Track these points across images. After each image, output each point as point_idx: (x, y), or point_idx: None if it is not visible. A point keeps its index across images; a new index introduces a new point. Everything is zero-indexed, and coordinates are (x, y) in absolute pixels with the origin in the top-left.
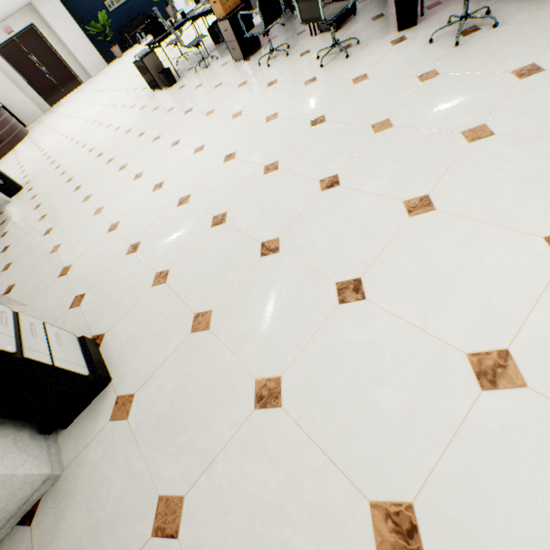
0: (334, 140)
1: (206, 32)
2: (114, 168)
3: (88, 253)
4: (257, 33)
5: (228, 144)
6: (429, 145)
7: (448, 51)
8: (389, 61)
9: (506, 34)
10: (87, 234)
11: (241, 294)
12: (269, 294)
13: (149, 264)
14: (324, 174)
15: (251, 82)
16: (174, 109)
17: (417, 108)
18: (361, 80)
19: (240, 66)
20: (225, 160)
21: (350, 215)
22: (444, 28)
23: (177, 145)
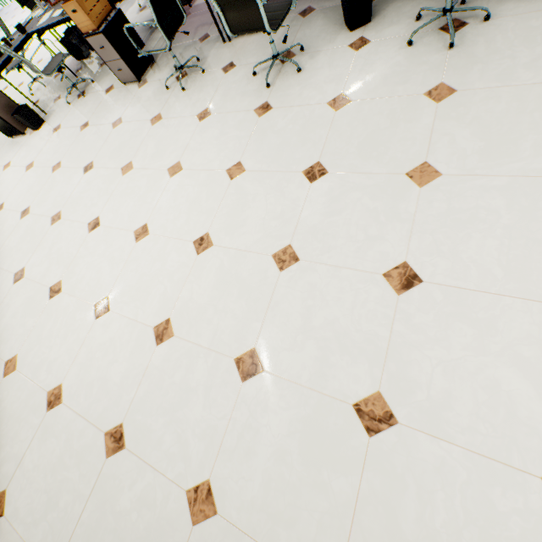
0: (362, 202)
1: (54, 42)
2: (3, 277)
3: (28, 459)
4: (158, 50)
5: (187, 221)
6: (520, 201)
7: (443, 55)
8: (366, 73)
9: (509, 29)
10: (7, 417)
11: (380, 523)
12: (433, 517)
13: (163, 473)
14: (384, 264)
15: (168, 114)
16: (62, 165)
17: (458, 143)
18: (342, 103)
19: (136, 91)
20: (197, 249)
21: (476, 336)
22: (415, 24)
23: (98, 228)
